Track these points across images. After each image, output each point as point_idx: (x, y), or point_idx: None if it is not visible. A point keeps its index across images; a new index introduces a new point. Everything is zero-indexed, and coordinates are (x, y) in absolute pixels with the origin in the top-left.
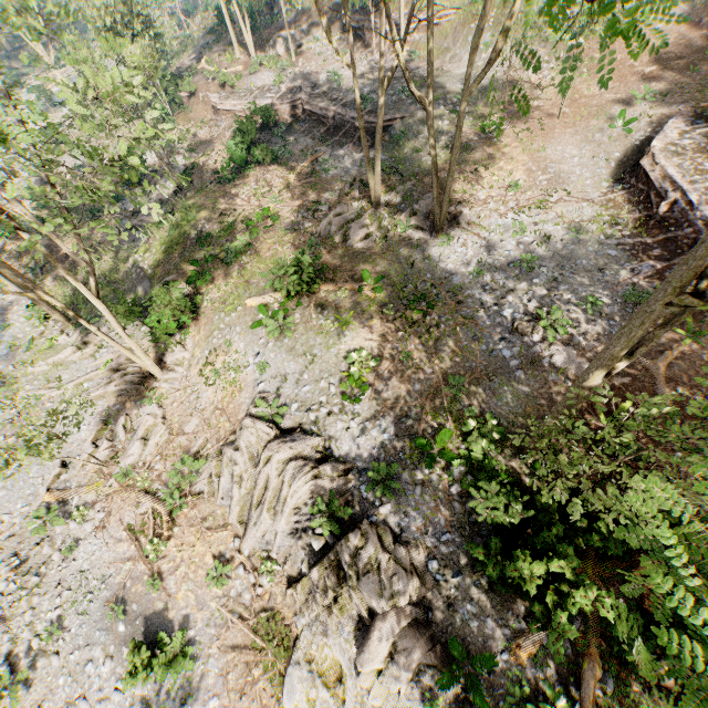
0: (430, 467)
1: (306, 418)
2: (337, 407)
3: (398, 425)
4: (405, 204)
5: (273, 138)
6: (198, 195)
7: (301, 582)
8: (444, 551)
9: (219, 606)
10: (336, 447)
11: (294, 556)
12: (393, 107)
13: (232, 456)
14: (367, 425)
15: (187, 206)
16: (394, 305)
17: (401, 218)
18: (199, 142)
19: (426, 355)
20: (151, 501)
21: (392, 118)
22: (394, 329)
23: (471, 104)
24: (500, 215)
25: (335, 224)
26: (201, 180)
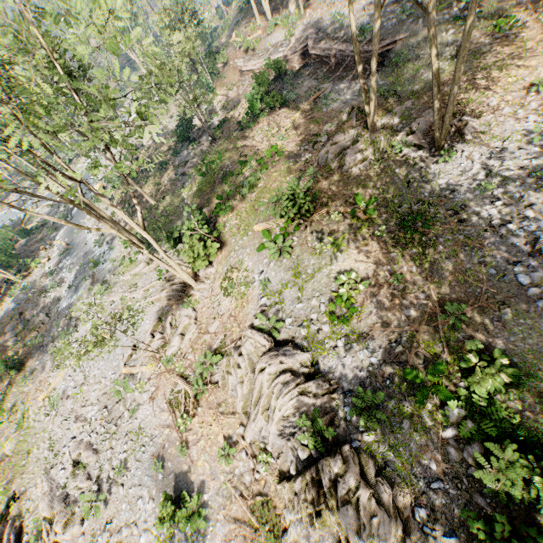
0: (421, 402)
1: (298, 333)
2: (326, 326)
3: (386, 350)
4: (402, 123)
5: (284, 86)
6: (226, 142)
7: (289, 482)
8: (434, 500)
9: (226, 480)
10: (323, 365)
11: (285, 455)
12: (392, 31)
13: (237, 359)
14: (354, 346)
15: (217, 152)
16: (386, 226)
17: (397, 138)
18: (229, 100)
19: (420, 278)
20: (183, 384)
21: (391, 42)
22: (385, 250)
23: (483, 5)
24: (517, 119)
25: (332, 152)
26: (229, 130)
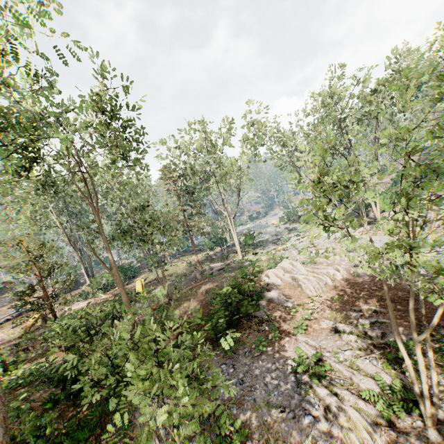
0: None
1: None
2: None
3: None
4: None
5: None
6: None
7: None
8: None
9: None
10: None
11: None
12: None
13: None
14: None
15: None
16: None
17: None
18: None
19: None
20: None
21: None
22: None
23: None
24: None
25: None
26: None
